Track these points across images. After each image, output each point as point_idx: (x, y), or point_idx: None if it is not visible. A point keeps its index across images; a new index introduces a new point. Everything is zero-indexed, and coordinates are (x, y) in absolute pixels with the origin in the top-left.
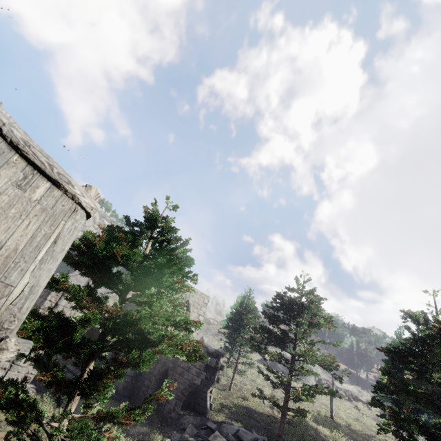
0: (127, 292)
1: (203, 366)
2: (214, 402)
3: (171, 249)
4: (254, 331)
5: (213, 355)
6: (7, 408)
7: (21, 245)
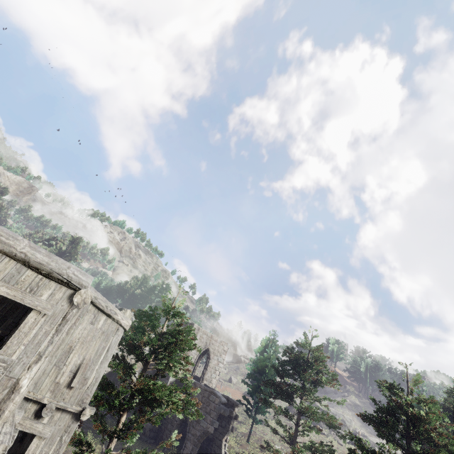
0: (149, 362)
1: (217, 416)
2: (230, 451)
3: (180, 330)
4: (264, 383)
5: (228, 404)
6: (77, 444)
7: (92, 356)
